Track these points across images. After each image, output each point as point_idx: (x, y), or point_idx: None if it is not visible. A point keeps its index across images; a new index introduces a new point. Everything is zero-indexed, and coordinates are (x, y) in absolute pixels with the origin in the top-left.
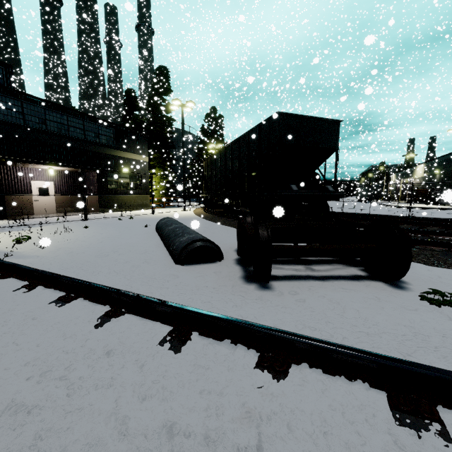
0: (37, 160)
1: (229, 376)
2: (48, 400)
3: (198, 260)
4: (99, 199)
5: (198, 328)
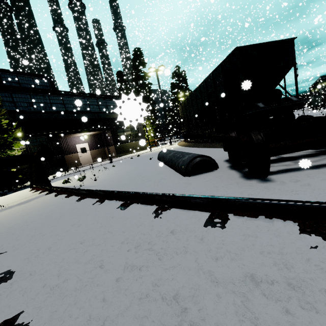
0: (76, 131)
1: (279, 240)
2: (148, 262)
3: (199, 172)
4: (115, 148)
5: (231, 211)
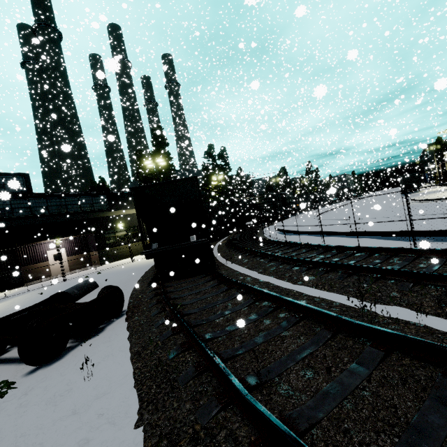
0: (43, 238)
1: None
2: None
3: None
4: (99, 254)
5: None
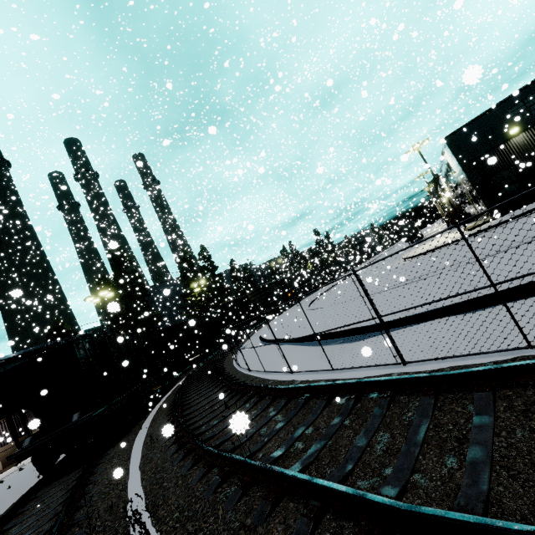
0: None
1: None
2: None
3: None
4: None
5: None
